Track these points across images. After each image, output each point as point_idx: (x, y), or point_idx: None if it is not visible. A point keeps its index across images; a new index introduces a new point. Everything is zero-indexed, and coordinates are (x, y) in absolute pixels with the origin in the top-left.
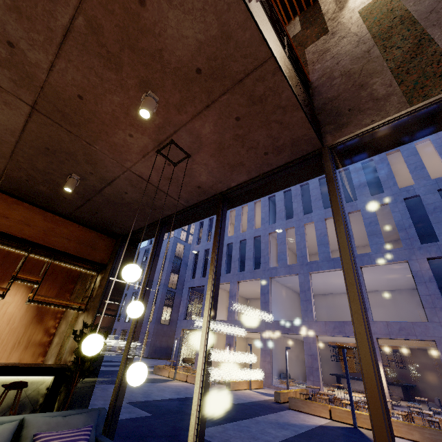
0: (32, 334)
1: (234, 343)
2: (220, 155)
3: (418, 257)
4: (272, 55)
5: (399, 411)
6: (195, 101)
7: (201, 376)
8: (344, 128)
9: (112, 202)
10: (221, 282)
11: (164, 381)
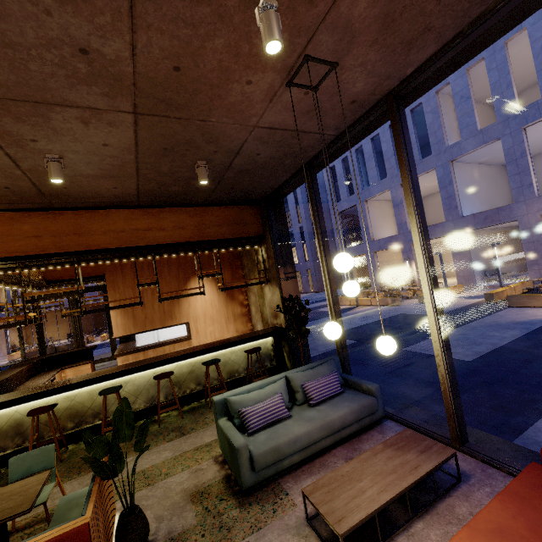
0: (233, 310)
1: (414, 256)
2: (387, 36)
3: None
4: None
5: None
6: None
7: (436, 326)
8: None
9: (245, 171)
10: (377, 194)
11: (348, 310)
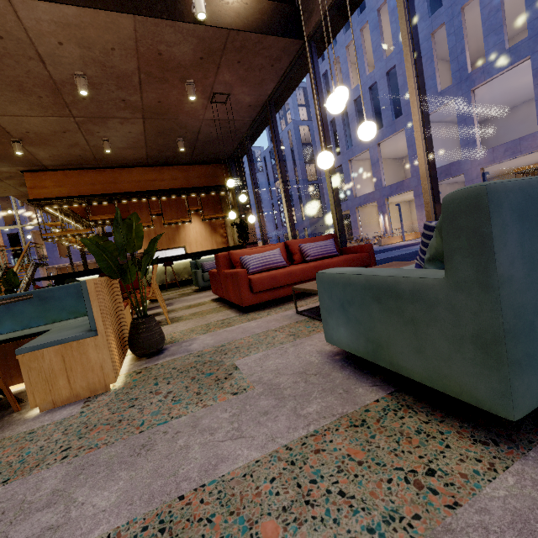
0: (216, 239)
1: (387, 210)
2: (246, 83)
3: None
4: (229, 30)
5: None
6: (210, 70)
7: (287, 217)
8: (311, 17)
9: (208, 142)
10: (358, 153)
11: None
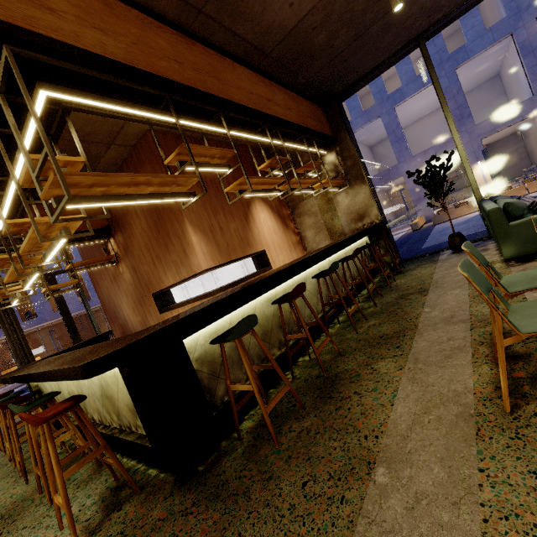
0: (290, 238)
1: None
2: None
3: (525, 21)
4: None
5: (521, 181)
6: None
7: None
8: None
9: (387, 27)
10: None
11: None
